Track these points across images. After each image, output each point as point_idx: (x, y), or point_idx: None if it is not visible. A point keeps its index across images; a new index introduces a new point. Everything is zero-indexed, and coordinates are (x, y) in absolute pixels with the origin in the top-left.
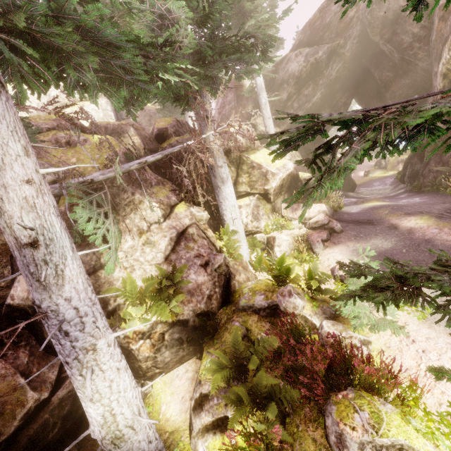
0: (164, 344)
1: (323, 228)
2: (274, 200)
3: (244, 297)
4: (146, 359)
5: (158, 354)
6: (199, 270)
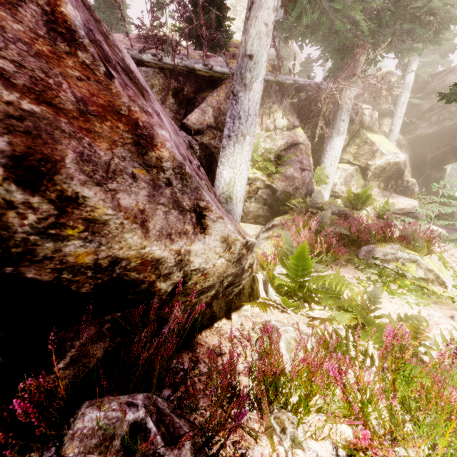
0: (255, 197)
1: (406, 215)
2: (369, 180)
3: (321, 203)
4: None
5: (248, 201)
6: (297, 170)
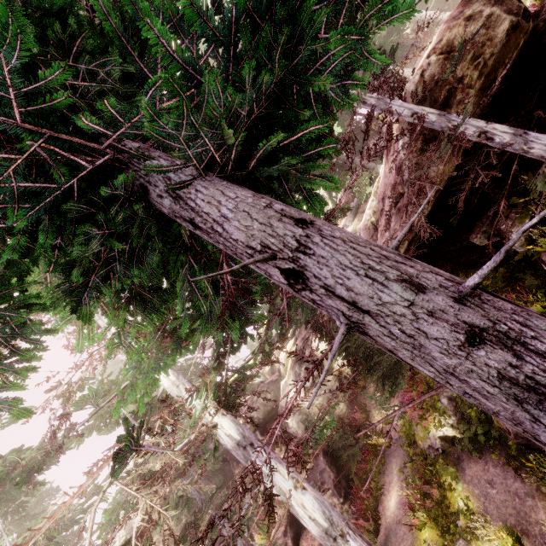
0: None
1: None
2: None
3: None
4: None
5: None
6: None
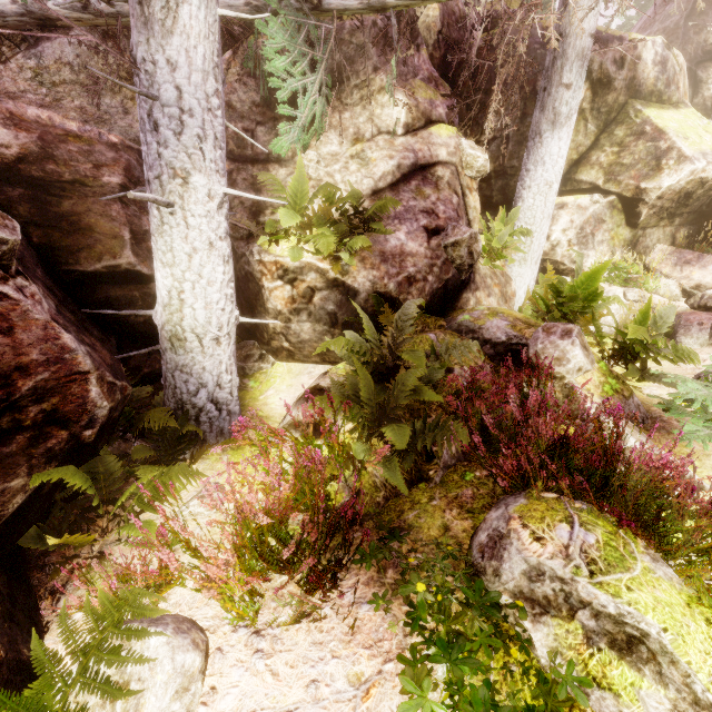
0: (308, 309)
1: None
2: (646, 225)
3: (472, 314)
4: (277, 316)
5: (295, 319)
6: (417, 234)
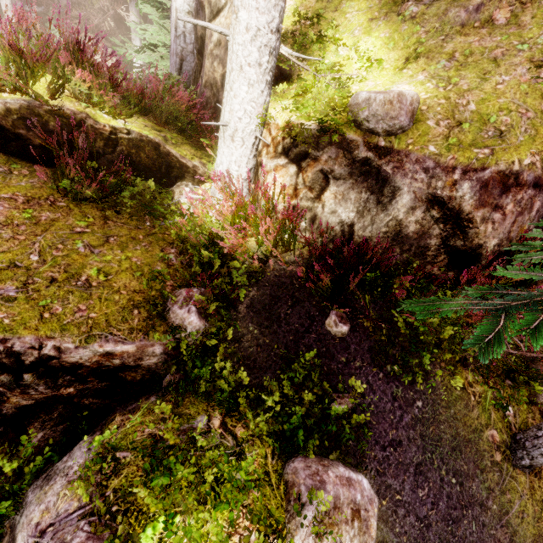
0: None
1: None
2: None
3: None
4: None
5: None
6: None
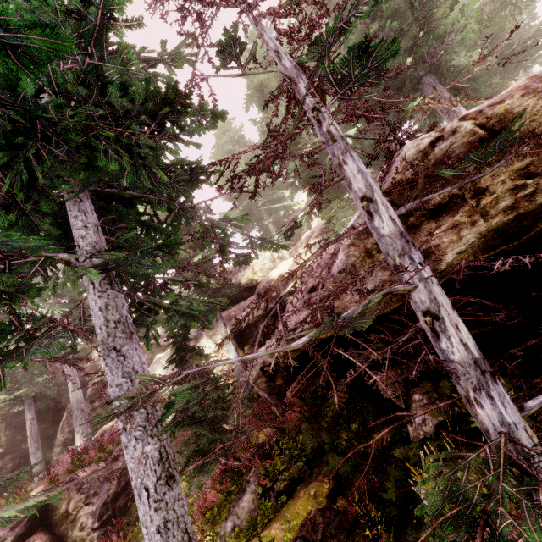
0: None
1: None
2: None
3: None
4: None
5: None
6: None
